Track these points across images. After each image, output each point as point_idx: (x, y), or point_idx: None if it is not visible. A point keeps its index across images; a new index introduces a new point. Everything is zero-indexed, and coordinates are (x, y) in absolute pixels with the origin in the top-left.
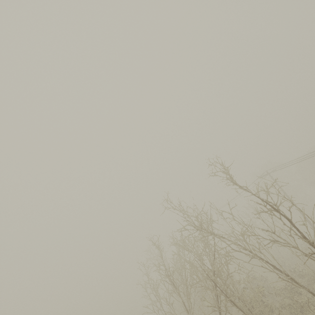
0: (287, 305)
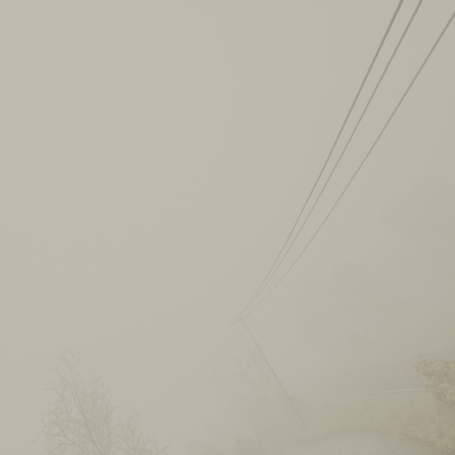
0: None
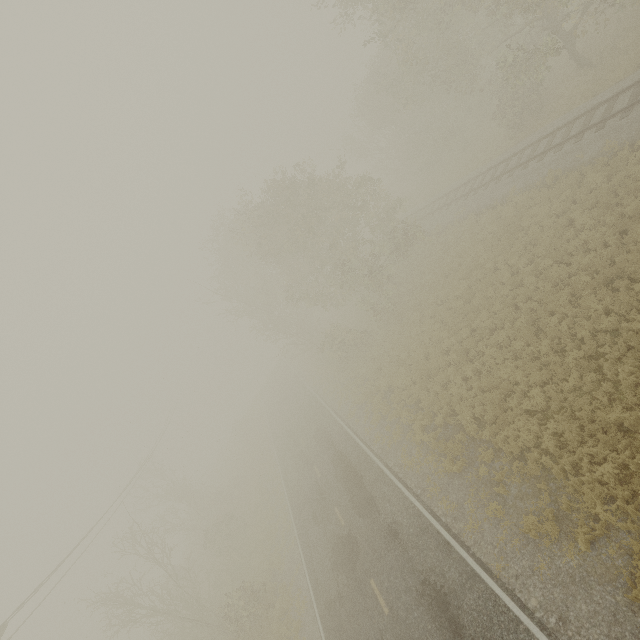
0: None
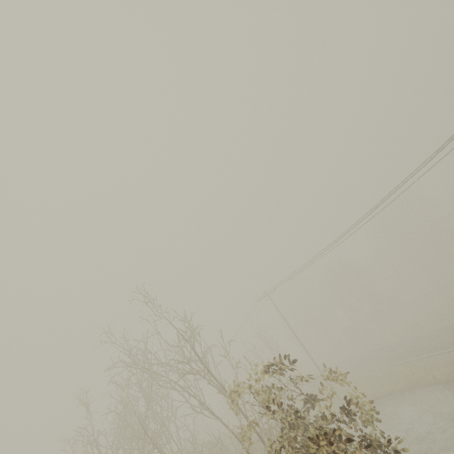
0: None
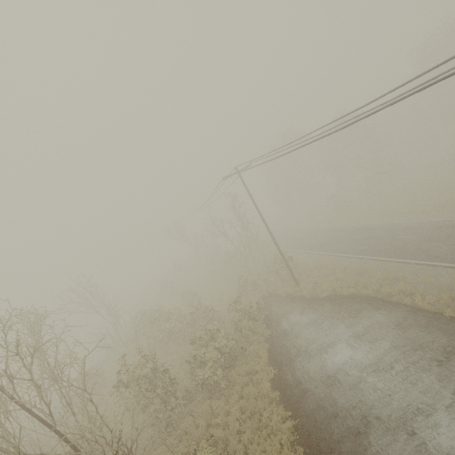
0: (197, 355)
